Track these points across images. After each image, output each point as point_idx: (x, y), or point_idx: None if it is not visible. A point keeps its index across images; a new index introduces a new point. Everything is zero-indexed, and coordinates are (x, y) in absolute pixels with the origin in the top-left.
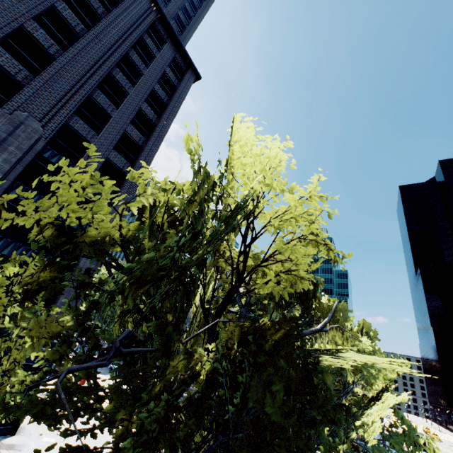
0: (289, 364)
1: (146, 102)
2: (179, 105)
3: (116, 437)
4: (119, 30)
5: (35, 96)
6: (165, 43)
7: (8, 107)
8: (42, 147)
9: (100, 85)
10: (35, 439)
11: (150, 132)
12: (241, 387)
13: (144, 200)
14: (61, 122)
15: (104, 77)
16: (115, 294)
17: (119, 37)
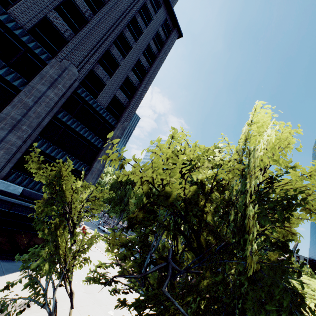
0: None
1: (143, 54)
2: (165, 57)
3: None
4: None
5: (75, 49)
6: (160, 7)
7: (59, 56)
8: (77, 86)
9: (114, 41)
10: None
11: (143, 76)
12: (241, 299)
13: (201, 171)
14: (89, 68)
15: (118, 35)
16: (176, 232)
17: (130, 3)
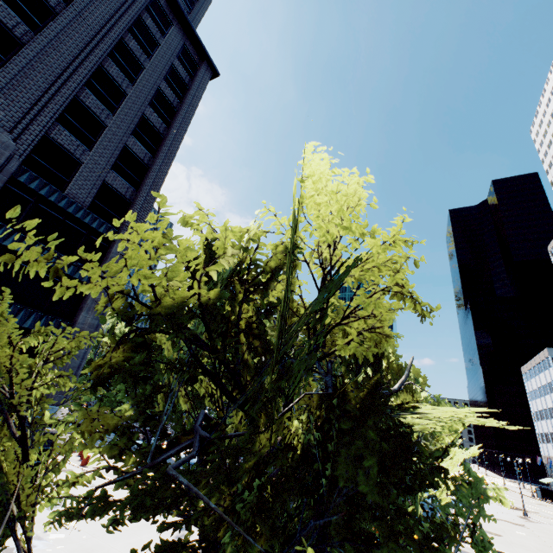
0: (379, 433)
1: (151, 107)
2: (193, 111)
3: (205, 532)
4: (110, 6)
5: (1, 97)
6: (171, 26)
7: None
8: (16, 168)
9: (88, 83)
10: (39, 538)
11: (157, 145)
12: (330, 462)
13: (222, 264)
14: (39, 133)
15: (93, 71)
16: (197, 375)
17: (110, 16)
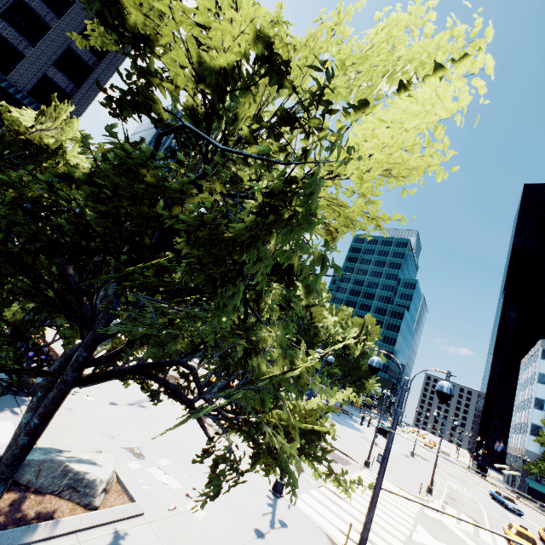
0: None
1: None
2: None
3: None
4: None
5: None
6: None
7: None
8: None
9: None
10: None
11: (106, 52)
12: None
13: None
14: None
15: None
16: None
17: None
